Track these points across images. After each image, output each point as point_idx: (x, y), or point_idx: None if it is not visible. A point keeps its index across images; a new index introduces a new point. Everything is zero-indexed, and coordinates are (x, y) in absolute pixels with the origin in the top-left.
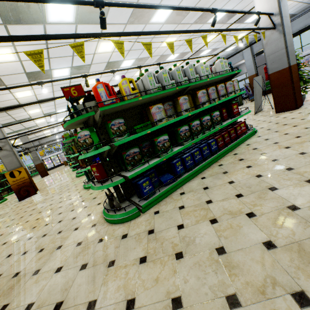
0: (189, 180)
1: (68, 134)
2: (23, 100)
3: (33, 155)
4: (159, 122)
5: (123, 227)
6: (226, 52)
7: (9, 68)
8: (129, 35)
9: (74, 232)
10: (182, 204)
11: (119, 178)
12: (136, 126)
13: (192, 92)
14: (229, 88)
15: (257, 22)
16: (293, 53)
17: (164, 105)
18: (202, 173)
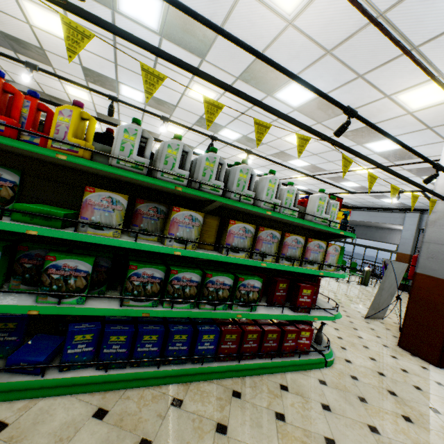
0: (77, 392)
1: None
2: None
3: None
4: (91, 228)
5: None
6: (382, 201)
7: (60, 46)
8: (118, 33)
9: None
10: None
11: None
12: (23, 205)
13: (244, 218)
14: (312, 252)
15: (431, 179)
16: None
17: (147, 204)
18: (123, 393)
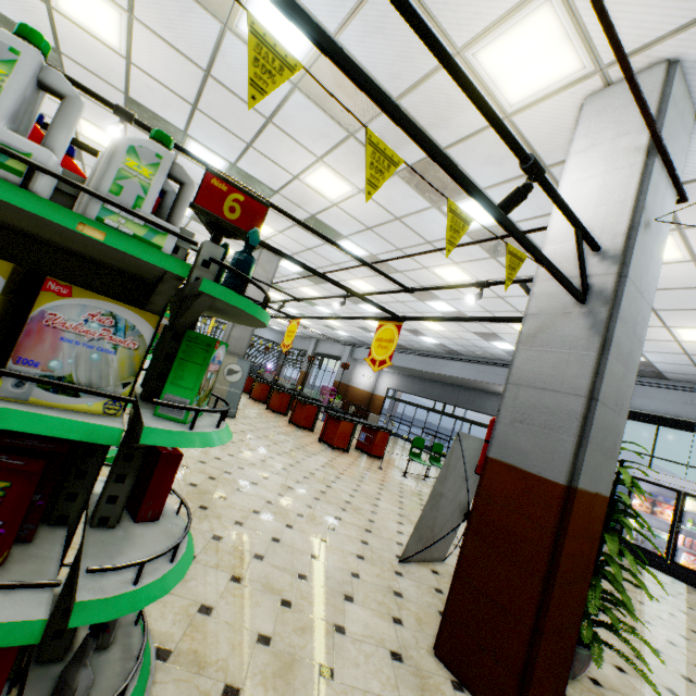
0: None
1: None
2: None
3: None
4: None
5: None
6: (493, 346)
7: None
8: None
9: None
10: None
11: None
12: None
13: None
14: None
15: (515, 198)
16: (614, 446)
17: None
18: None
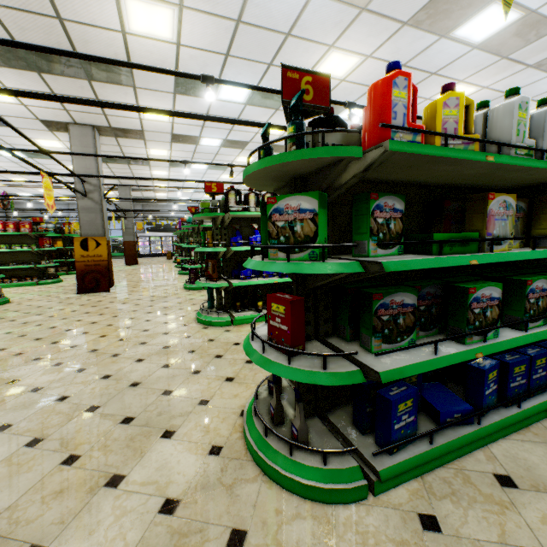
0: (506, 434)
1: (208, 205)
2: (150, 127)
3: (127, 224)
4: (493, 245)
5: (312, 522)
6: None
7: (155, 53)
8: None
9: (161, 445)
10: (536, 541)
11: (345, 366)
12: (440, 234)
13: None
14: None
15: None
16: None
17: None
18: (544, 426)
